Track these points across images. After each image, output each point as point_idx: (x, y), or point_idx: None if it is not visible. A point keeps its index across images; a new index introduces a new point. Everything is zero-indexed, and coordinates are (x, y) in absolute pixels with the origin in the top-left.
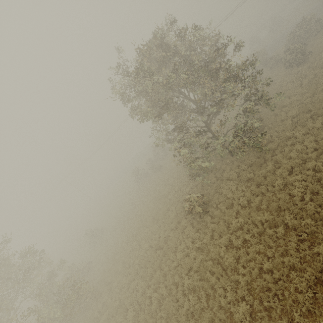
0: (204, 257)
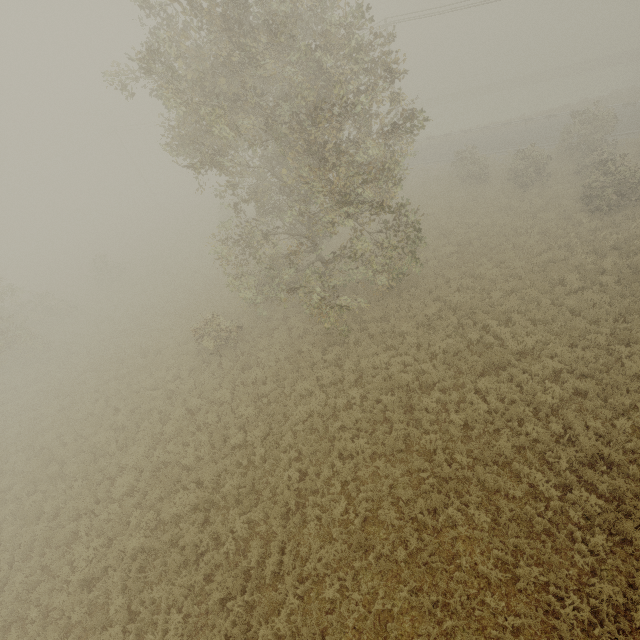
0: (165, 404)
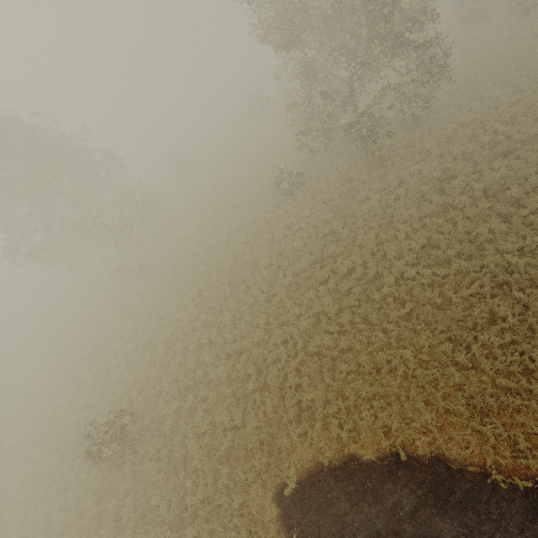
0: (266, 227)
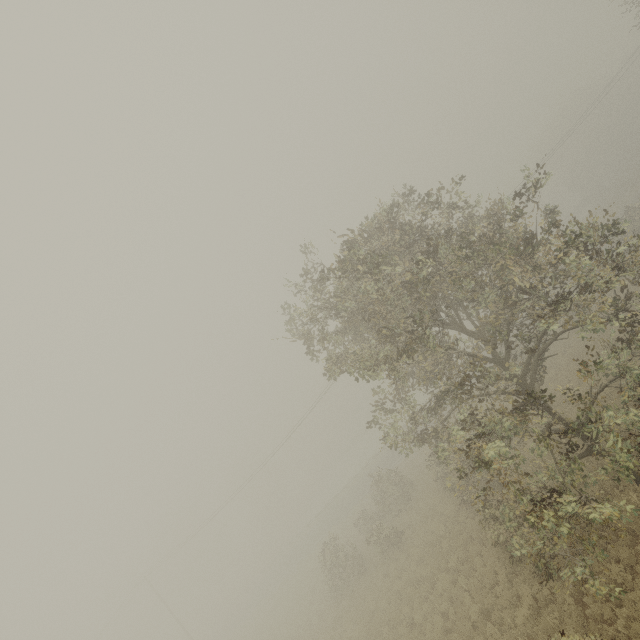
0: None
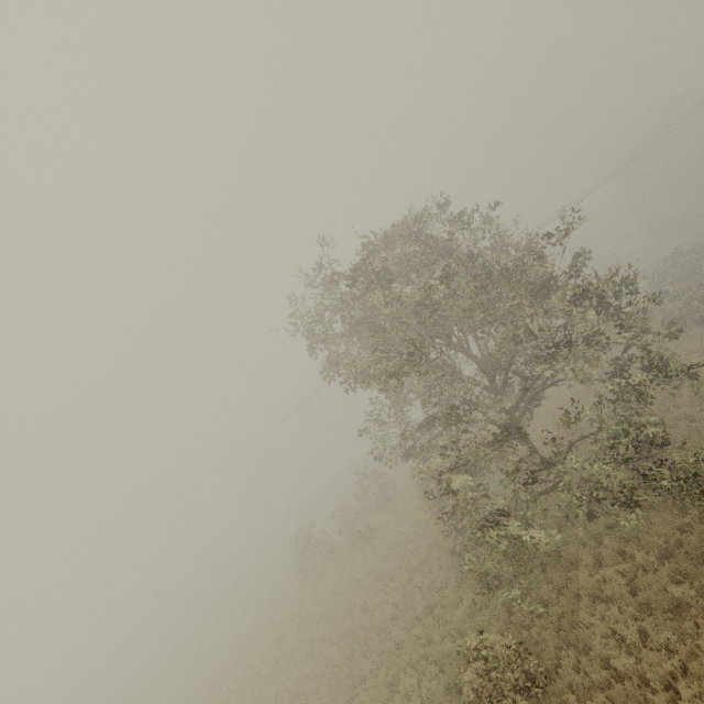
0: None
